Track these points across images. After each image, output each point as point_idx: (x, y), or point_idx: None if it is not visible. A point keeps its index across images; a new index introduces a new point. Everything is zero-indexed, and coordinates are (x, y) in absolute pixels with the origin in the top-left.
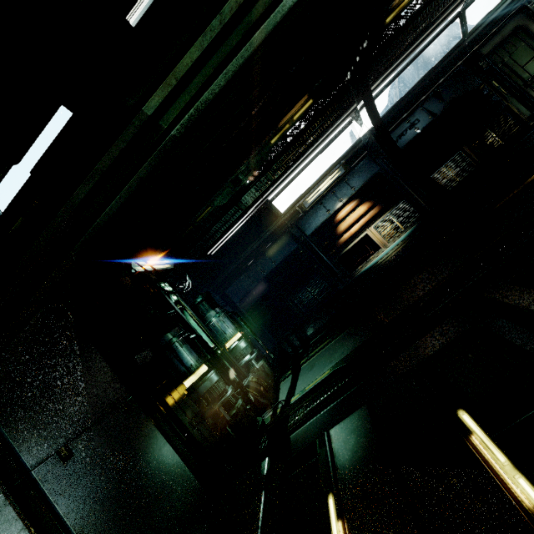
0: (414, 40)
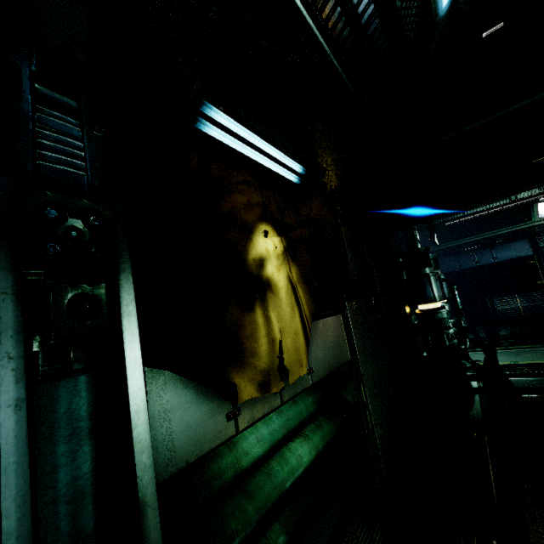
0: None
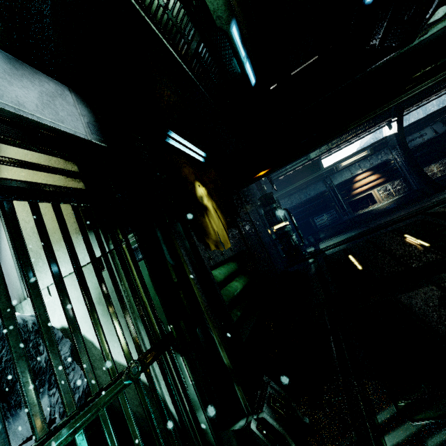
0: (437, 91)
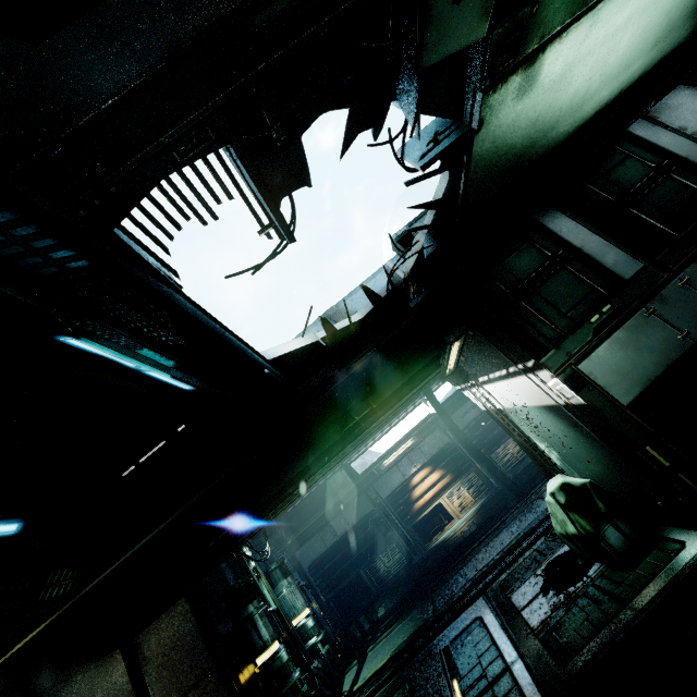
0: None
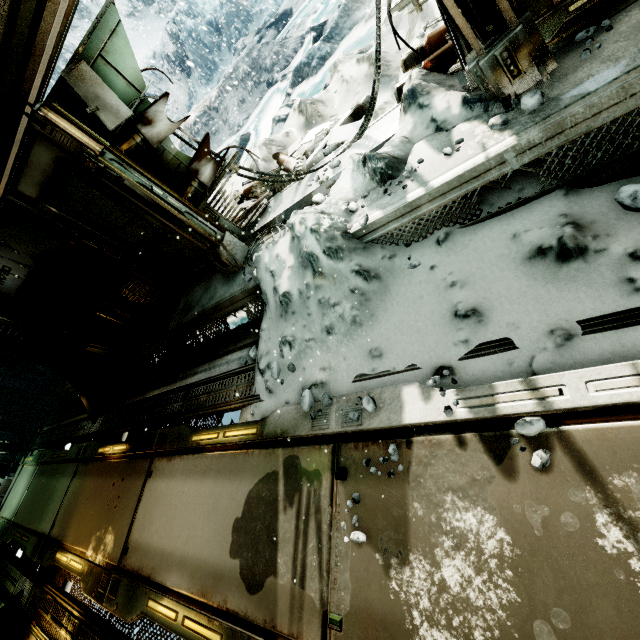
0: None
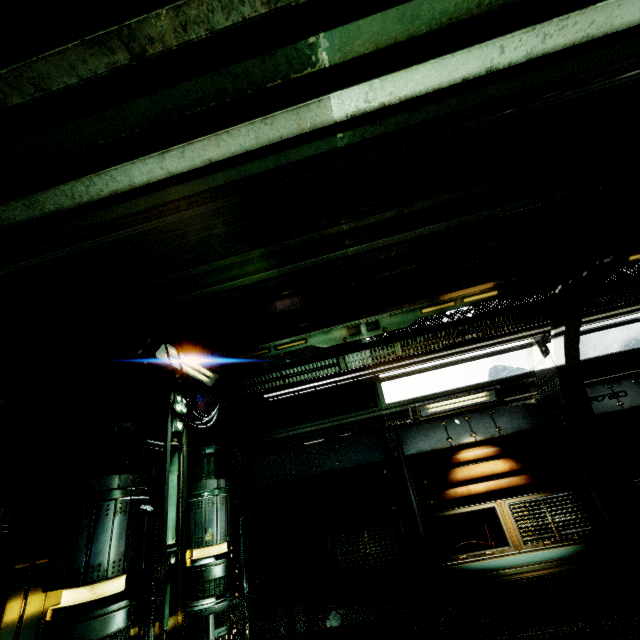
0: None
